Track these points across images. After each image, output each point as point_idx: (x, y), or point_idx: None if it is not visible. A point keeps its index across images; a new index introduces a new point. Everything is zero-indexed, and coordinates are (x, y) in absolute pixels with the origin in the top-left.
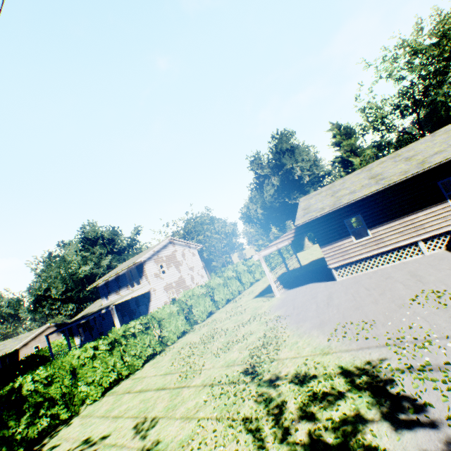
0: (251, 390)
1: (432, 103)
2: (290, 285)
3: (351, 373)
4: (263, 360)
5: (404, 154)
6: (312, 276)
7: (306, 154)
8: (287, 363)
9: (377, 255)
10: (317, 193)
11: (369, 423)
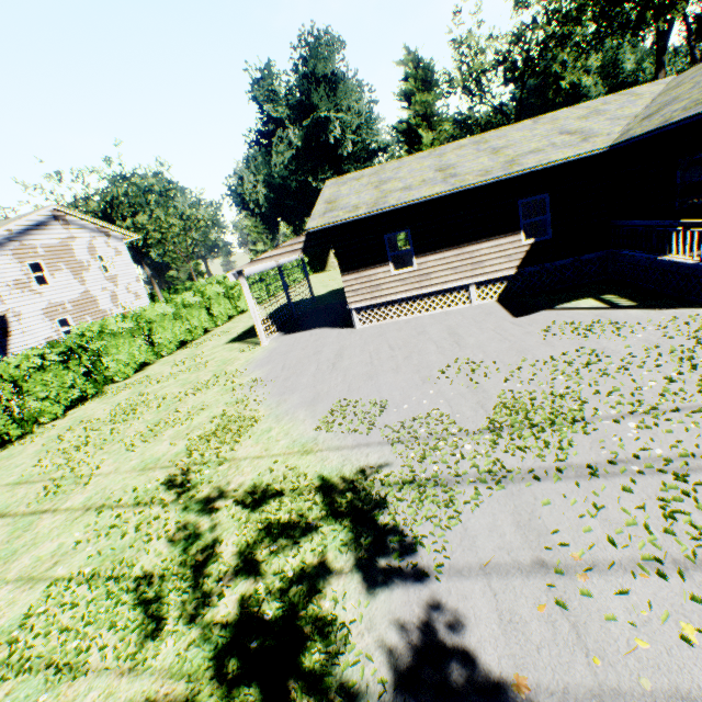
0: (169, 519)
1: (545, 72)
2: (290, 328)
3: (333, 489)
4: (207, 461)
5: (493, 142)
6: (325, 317)
7: (357, 100)
8: (244, 468)
9: (417, 298)
10: (356, 177)
11: (335, 578)
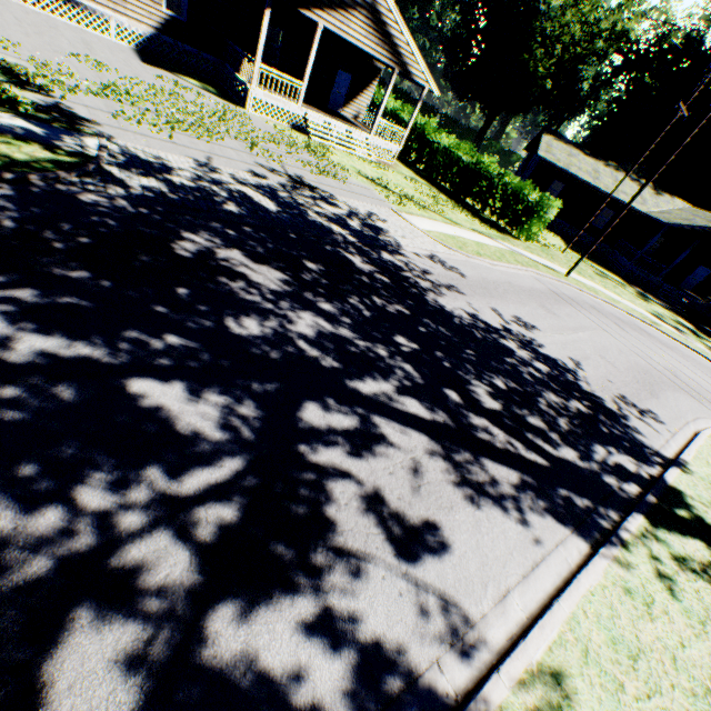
0: None
1: None
2: None
3: None
4: None
5: None
6: None
7: None
8: None
9: None
10: None
11: None
